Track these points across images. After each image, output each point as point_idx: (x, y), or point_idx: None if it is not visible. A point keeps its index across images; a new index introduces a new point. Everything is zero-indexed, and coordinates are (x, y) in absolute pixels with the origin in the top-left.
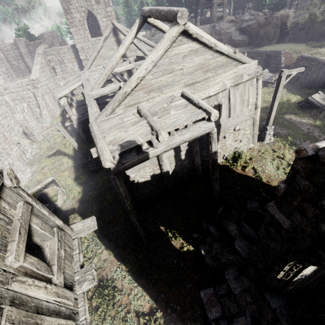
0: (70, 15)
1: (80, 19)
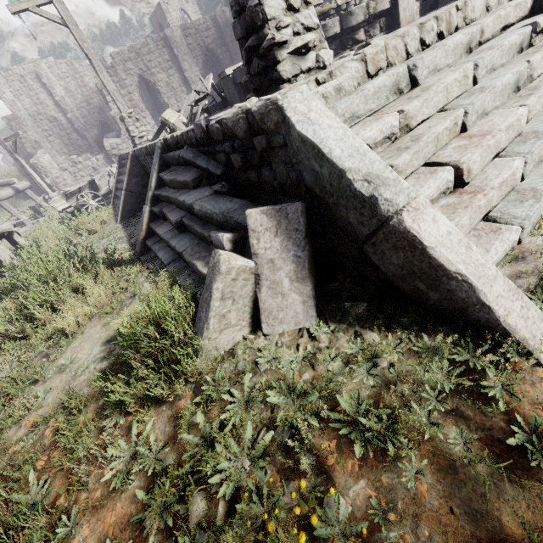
0: (169, 15)
1: (177, 16)
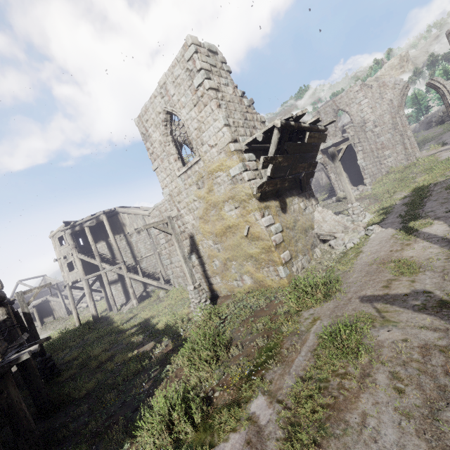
0: None
1: None
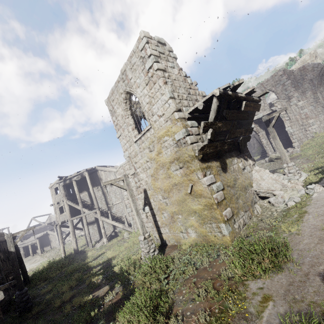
0: None
1: None
